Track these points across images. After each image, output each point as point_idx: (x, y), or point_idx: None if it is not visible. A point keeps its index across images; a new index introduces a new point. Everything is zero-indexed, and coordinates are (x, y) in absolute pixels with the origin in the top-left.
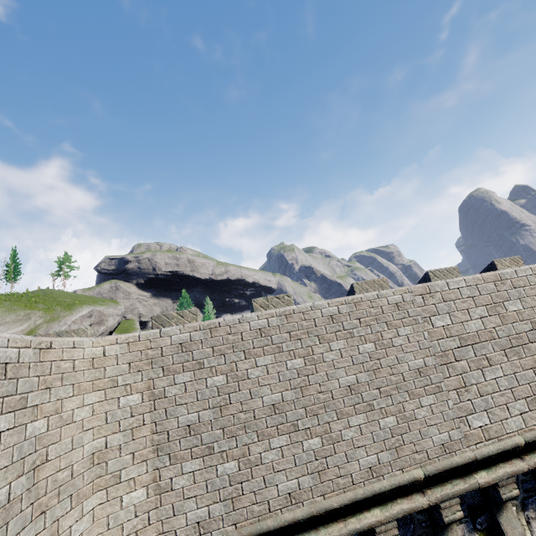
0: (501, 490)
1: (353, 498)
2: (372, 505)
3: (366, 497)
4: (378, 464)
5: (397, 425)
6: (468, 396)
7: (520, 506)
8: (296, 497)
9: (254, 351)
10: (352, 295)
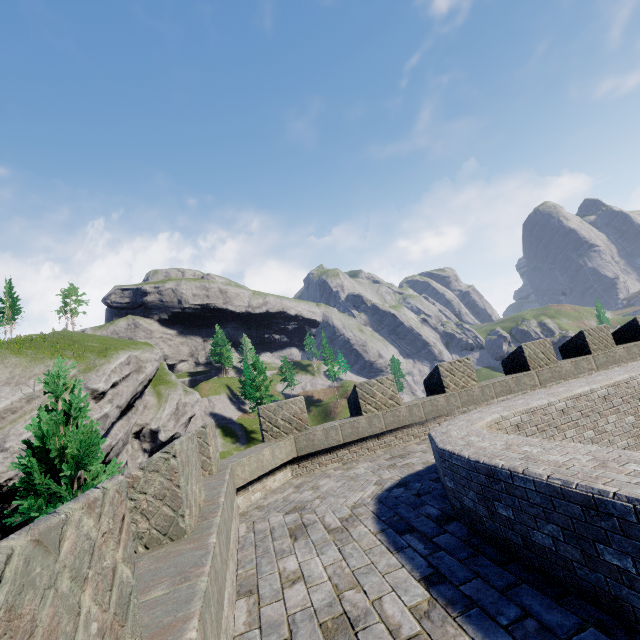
0: None
1: None
2: None
3: None
4: None
5: None
6: None
7: None
8: None
9: (562, 427)
10: (519, 355)
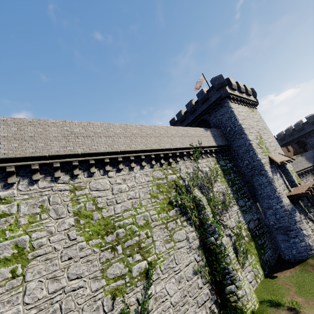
0: (73, 163)
1: (24, 156)
2: (32, 161)
3: (29, 156)
4: (35, 152)
5: (44, 145)
6: (69, 143)
7: (83, 171)
8: (6, 154)
9: (0, 124)
10: None
